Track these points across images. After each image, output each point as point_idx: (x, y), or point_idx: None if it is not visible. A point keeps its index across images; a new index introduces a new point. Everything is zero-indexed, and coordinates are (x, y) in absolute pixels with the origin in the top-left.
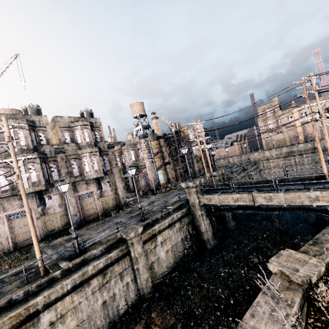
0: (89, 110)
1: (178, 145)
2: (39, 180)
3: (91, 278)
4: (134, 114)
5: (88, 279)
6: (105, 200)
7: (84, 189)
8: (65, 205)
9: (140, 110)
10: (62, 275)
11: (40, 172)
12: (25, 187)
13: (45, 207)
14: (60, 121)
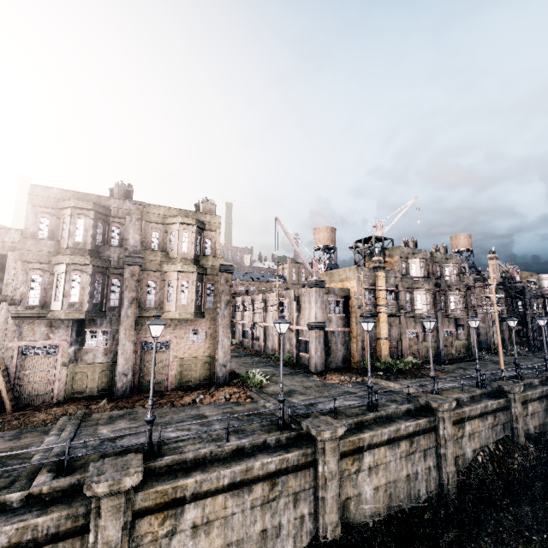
0: (445, 245)
1: (516, 297)
2: (430, 309)
3: (542, 398)
4: (457, 248)
5: (541, 398)
6: (458, 344)
7: (446, 326)
8: (435, 337)
9: (467, 244)
10: (523, 387)
11: (432, 303)
12: (422, 312)
13: (425, 334)
14: (437, 257)
